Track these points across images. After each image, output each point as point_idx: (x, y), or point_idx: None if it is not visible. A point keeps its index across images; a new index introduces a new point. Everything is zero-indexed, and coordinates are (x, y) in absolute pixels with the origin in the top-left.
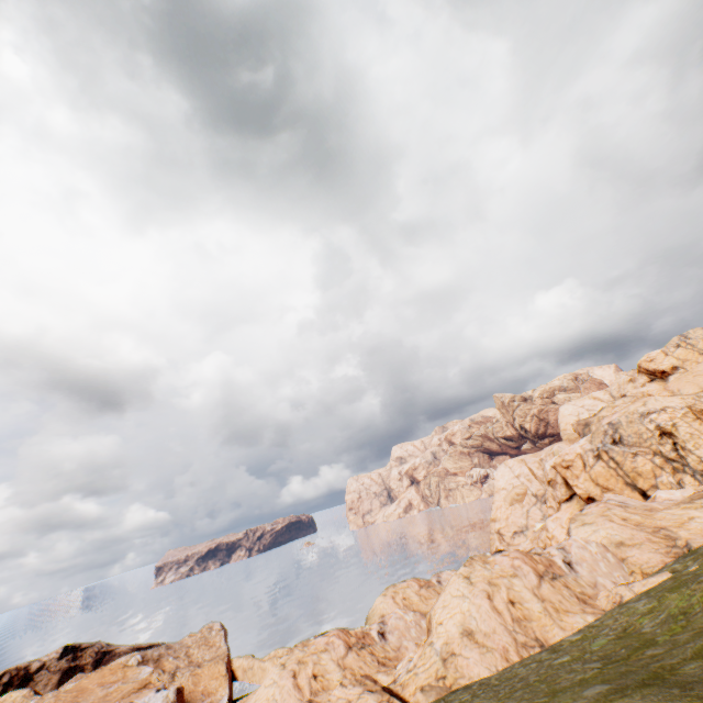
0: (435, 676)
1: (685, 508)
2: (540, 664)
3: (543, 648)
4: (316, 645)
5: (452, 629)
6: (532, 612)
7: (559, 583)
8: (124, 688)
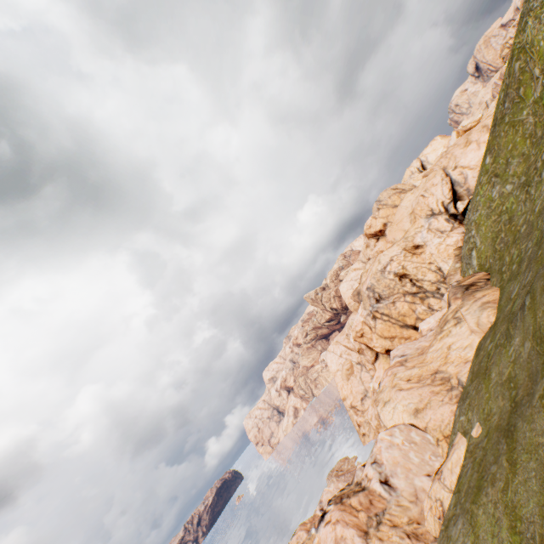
0: None
1: (441, 338)
2: None
3: None
4: None
5: None
6: None
7: (386, 527)
8: None
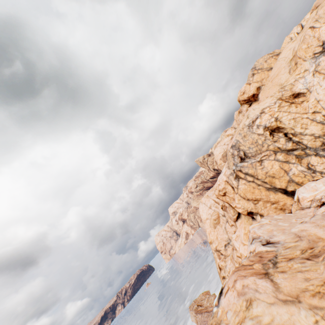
0: None
1: None
2: None
3: None
4: None
5: None
6: None
7: None
8: None
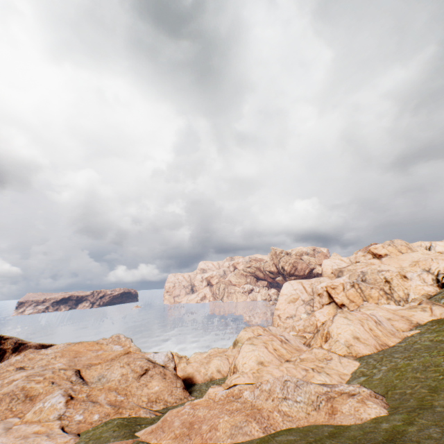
0: (347, 352)
1: (408, 311)
2: (405, 347)
3: (389, 347)
4: (264, 338)
5: (347, 336)
6: (379, 334)
7: (382, 327)
8: (110, 353)
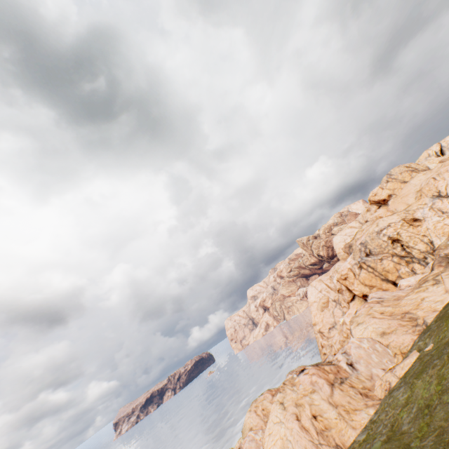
0: None
1: (417, 292)
2: None
3: None
4: None
5: None
6: (330, 420)
7: (346, 386)
8: None
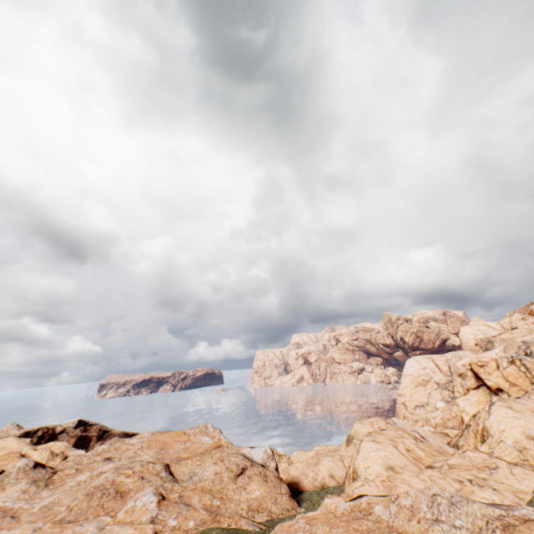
0: (519, 458)
1: None
2: None
3: None
4: (391, 434)
5: (516, 435)
6: None
7: None
8: (199, 445)
